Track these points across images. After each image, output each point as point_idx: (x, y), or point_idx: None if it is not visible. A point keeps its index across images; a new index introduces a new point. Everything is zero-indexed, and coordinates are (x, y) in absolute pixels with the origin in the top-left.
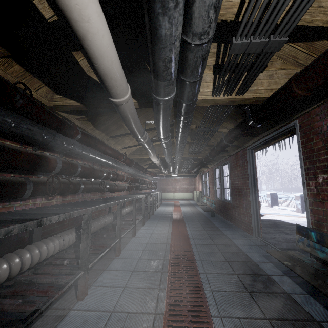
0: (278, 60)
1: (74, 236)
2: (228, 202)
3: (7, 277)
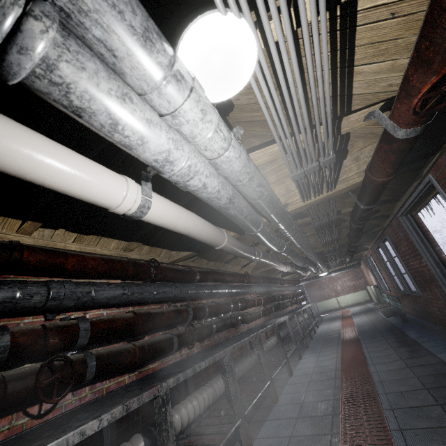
0: (358, 140)
1: (222, 383)
2: (417, 295)
3: (181, 426)
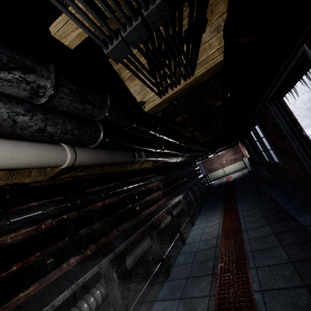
0: (218, 1)
1: (115, 276)
2: (280, 166)
3: None
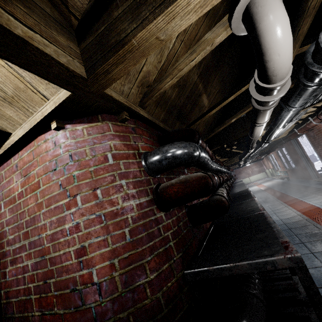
0: None
1: None
2: (295, 169)
3: None
